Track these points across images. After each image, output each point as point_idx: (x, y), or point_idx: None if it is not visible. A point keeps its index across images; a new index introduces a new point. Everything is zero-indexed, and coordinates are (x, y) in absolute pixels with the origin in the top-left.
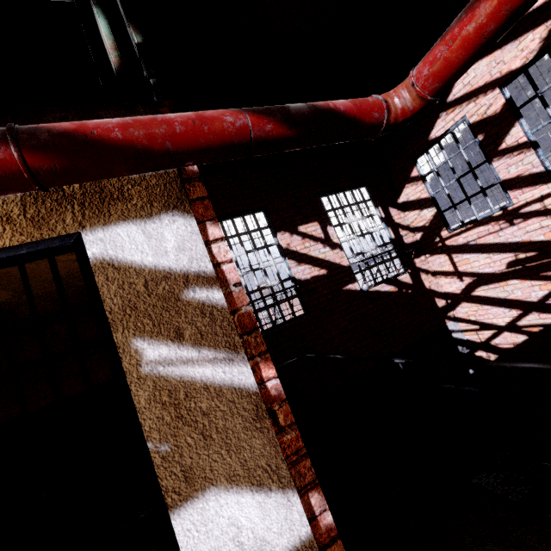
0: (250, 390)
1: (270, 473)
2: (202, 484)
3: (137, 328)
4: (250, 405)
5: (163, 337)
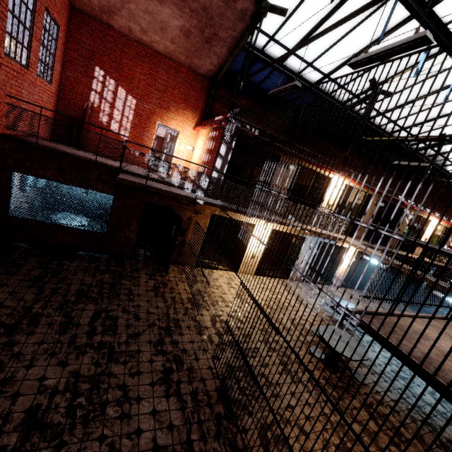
0: (450, 242)
1: (447, 246)
2: (446, 244)
3: (451, 236)
4: (449, 243)
5: (451, 237)
